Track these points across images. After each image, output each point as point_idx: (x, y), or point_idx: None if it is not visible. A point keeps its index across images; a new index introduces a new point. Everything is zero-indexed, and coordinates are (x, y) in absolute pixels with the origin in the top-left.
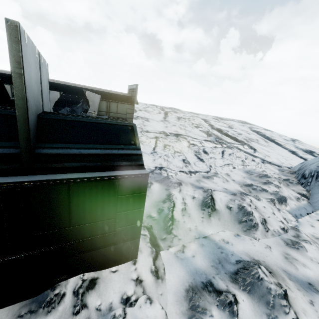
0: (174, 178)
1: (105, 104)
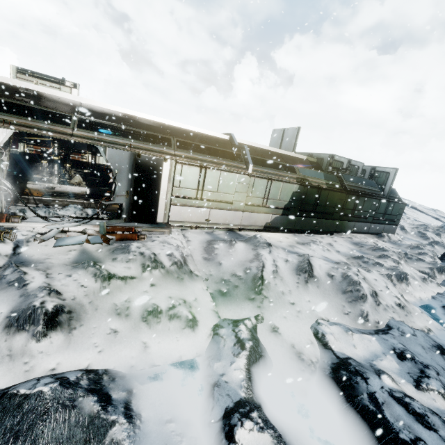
0: None
1: None
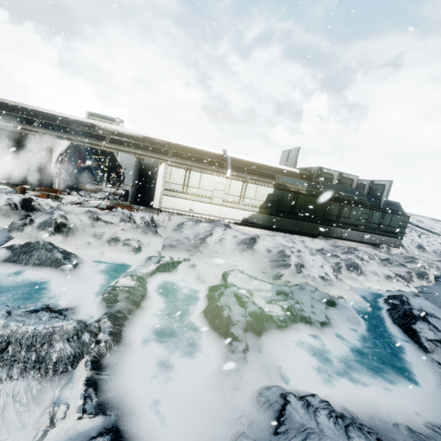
0: None
1: None
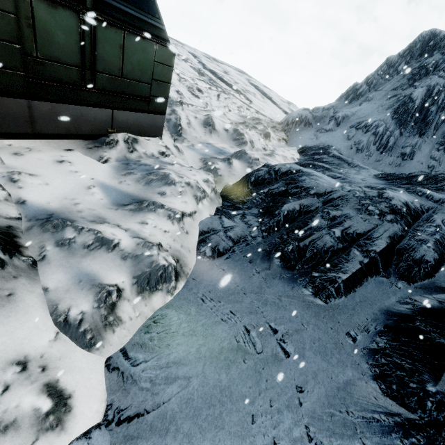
0: (174, 99)
1: None
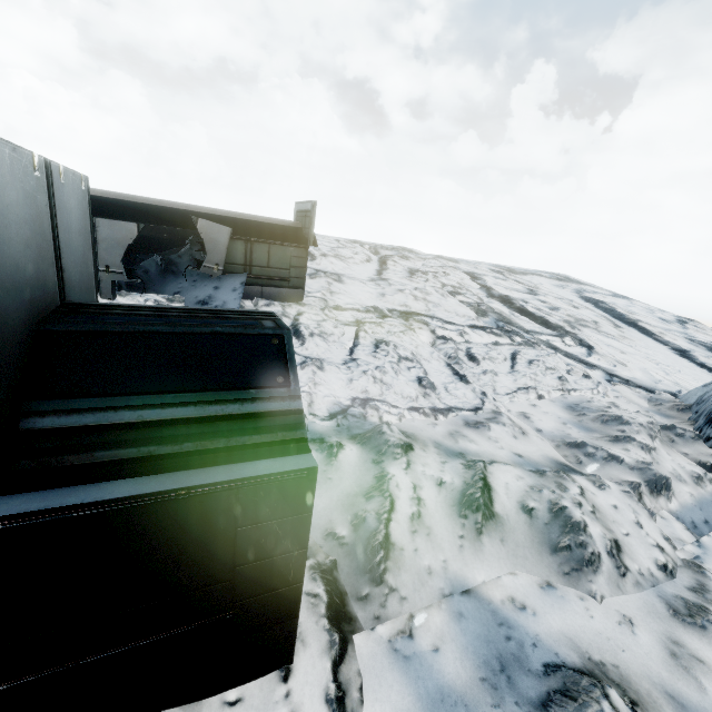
0: (394, 433)
1: (241, 247)
